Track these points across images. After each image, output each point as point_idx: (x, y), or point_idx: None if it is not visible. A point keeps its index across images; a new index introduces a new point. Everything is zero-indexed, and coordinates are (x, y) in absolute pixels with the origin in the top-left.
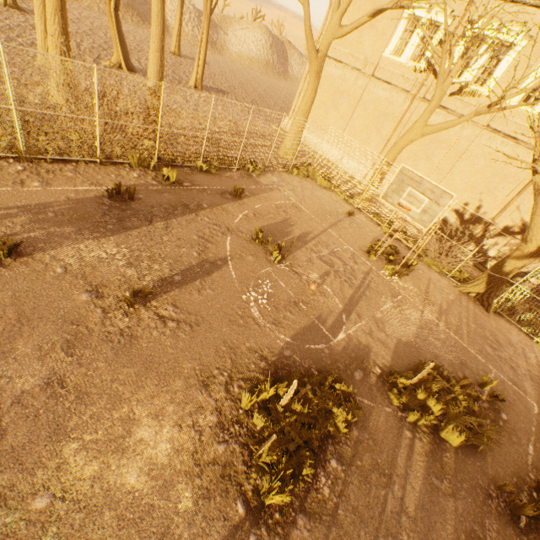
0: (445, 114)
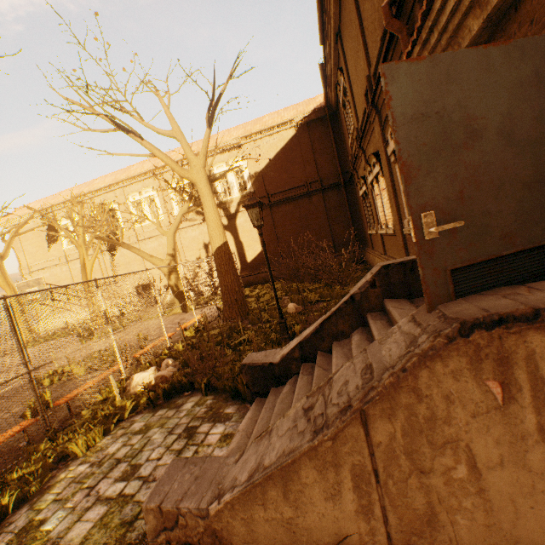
0: (118, 250)
